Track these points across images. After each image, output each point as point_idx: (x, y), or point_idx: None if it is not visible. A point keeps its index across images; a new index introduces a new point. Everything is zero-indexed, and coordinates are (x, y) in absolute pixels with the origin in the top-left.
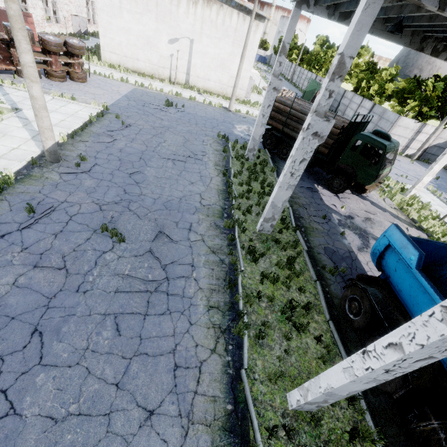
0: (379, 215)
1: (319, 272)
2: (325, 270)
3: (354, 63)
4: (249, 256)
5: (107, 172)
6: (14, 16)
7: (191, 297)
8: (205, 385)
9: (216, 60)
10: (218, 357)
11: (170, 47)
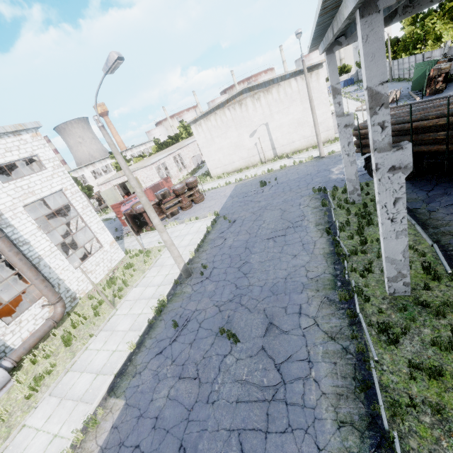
0: None
1: None
2: None
3: None
4: (384, 336)
5: (222, 272)
6: (144, 203)
7: (313, 407)
8: None
9: (292, 124)
10: None
11: (252, 139)
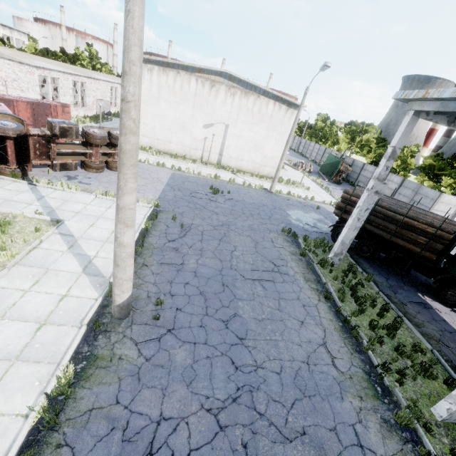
0: None
1: None
2: None
3: (364, 138)
4: None
5: (196, 322)
6: (129, 150)
7: None
8: None
9: (250, 142)
10: None
11: (204, 131)
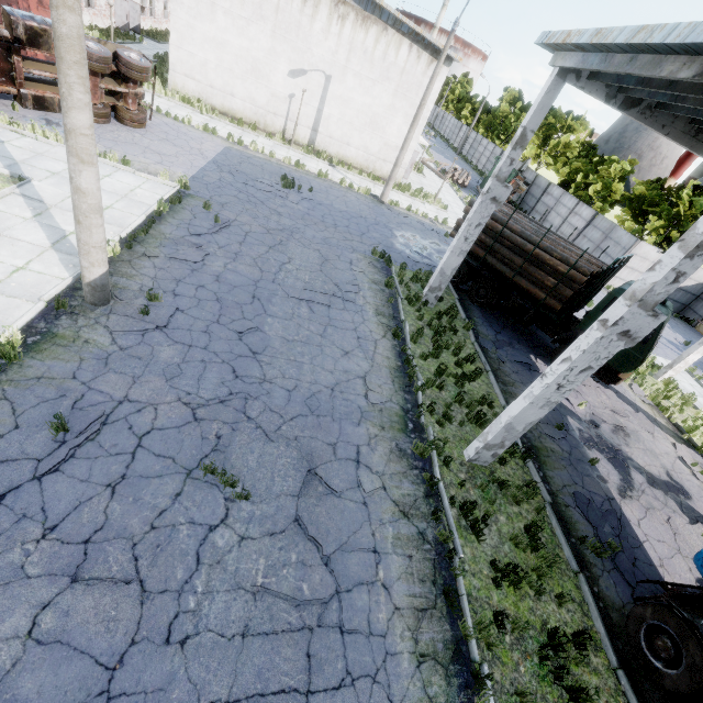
0: (631, 418)
1: (576, 548)
2: (583, 544)
3: (563, 141)
4: (464, 520)
5: (199, 327)
6: (67, 37)
7: (383, 634)
8: None
9: (364, 114)
10: None
11: (290, 82)
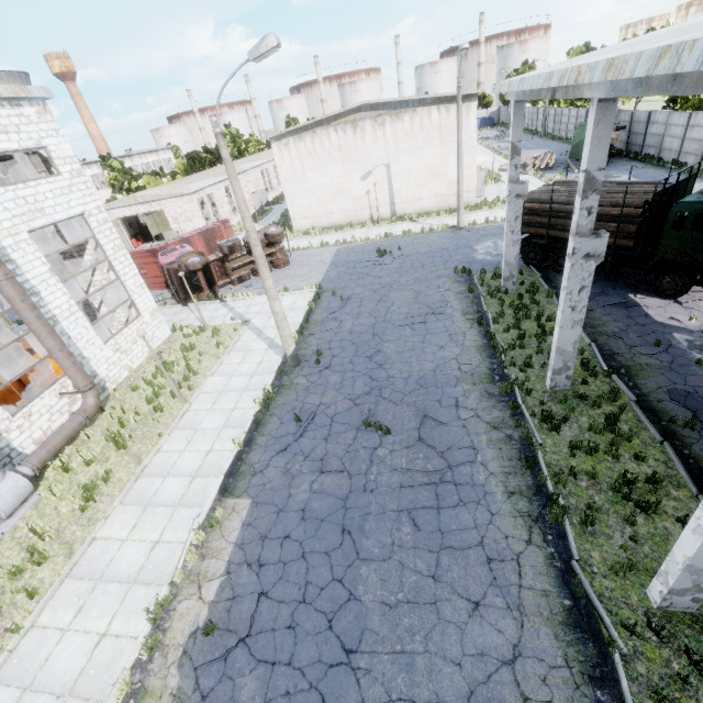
0: None
1: (666, 428)
2: (676, 424)
3: None
4: (545, 425)
5: (347, 361)
6: (259, 256)
7: (483, 485)
8: (530, 579)
9: (423, 173)
10: (537, 549)
11: (363, 184)
